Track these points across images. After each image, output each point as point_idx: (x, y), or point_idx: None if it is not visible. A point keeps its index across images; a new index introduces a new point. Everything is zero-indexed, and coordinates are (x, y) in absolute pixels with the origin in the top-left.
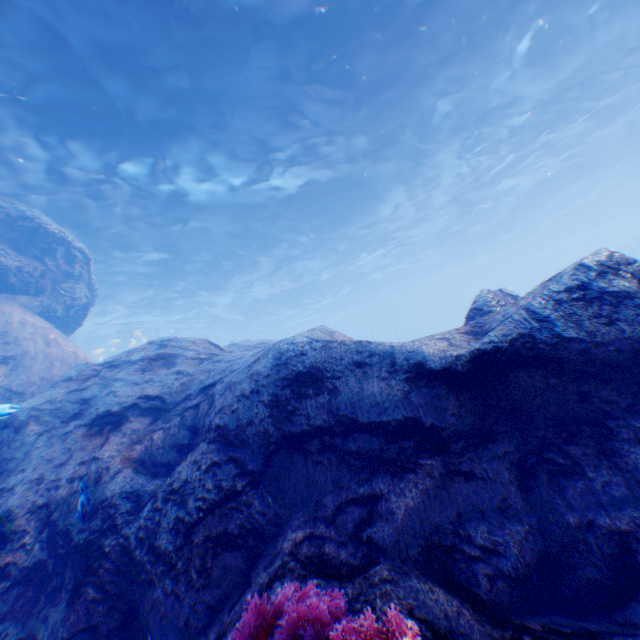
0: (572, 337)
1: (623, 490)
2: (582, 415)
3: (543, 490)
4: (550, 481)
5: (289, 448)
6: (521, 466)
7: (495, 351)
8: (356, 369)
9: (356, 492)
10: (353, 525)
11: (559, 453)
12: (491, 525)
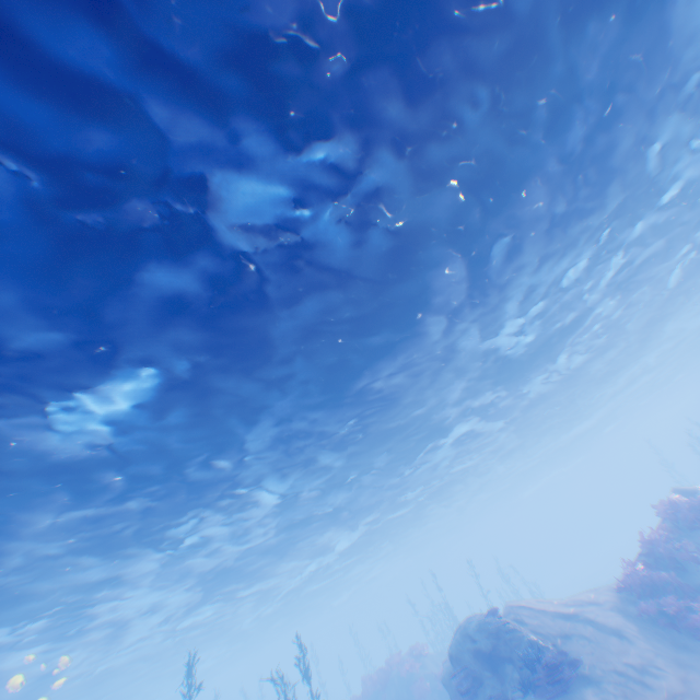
0: None
1: None
2: None
3: None
4: None
5: None
6: None
7: None
8: None
9: None
10: None
11: None
12: None
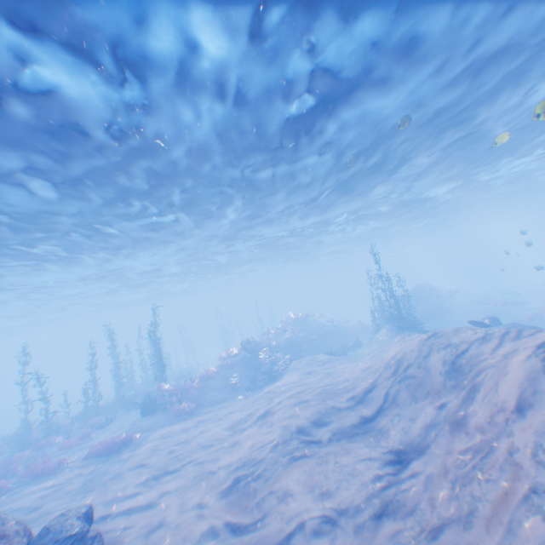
0: None
1: None
2: None
3: None
4: None
5: None
6: None
7: None
8: None
9: None
10: None
11: None
12: None
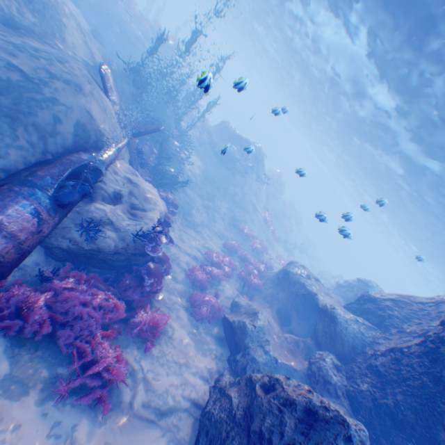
0: None
1: None
2: None
3: None
4: None
5: None
6: None
7: None
8: None
9: None
10: None
11: None
12: None
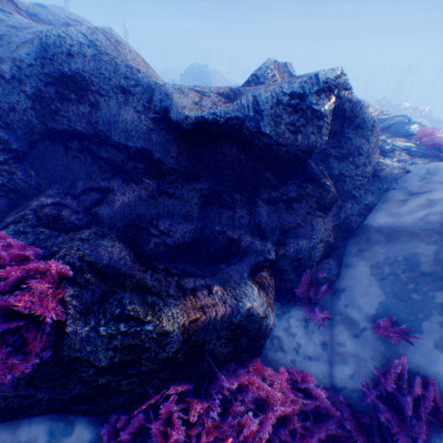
0: (267, 133)
1: (246, 222)
2: (251, 181)
3: (212, 212)
4: (218, 209)
5: (53, 141)
6: (207, 197)
7: (214, 124)
8: (120, 94)
9: (100, 185)
10: (91, 203)
11: (230, 197)
12: (174, 222)
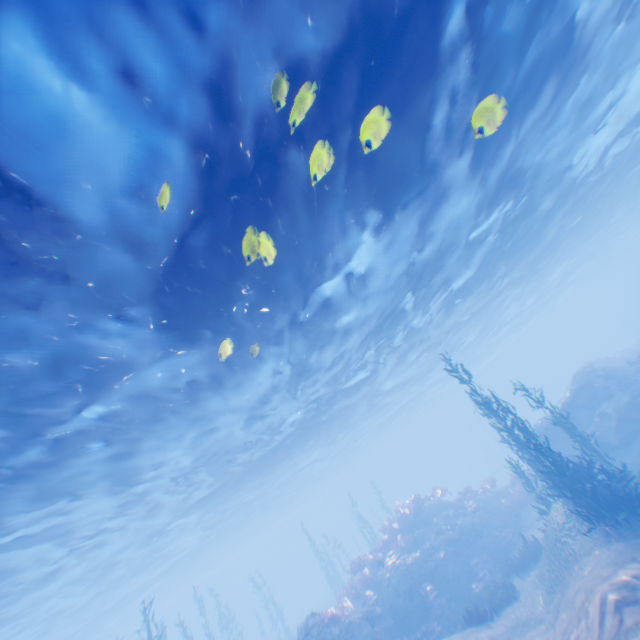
0: None
1: None
2: None
3: None
4: None
5: None
6: None
7: None
8: None
9: None
10: None
11: None
12: None
